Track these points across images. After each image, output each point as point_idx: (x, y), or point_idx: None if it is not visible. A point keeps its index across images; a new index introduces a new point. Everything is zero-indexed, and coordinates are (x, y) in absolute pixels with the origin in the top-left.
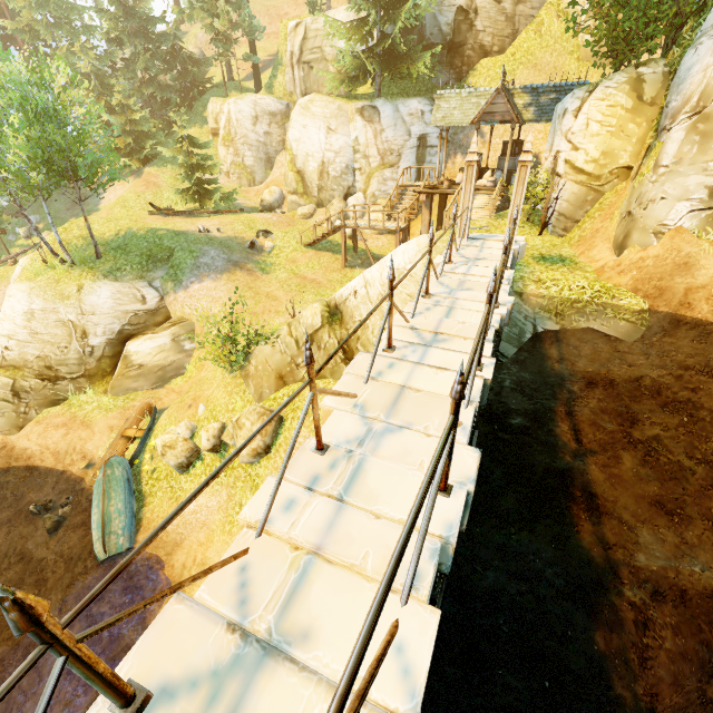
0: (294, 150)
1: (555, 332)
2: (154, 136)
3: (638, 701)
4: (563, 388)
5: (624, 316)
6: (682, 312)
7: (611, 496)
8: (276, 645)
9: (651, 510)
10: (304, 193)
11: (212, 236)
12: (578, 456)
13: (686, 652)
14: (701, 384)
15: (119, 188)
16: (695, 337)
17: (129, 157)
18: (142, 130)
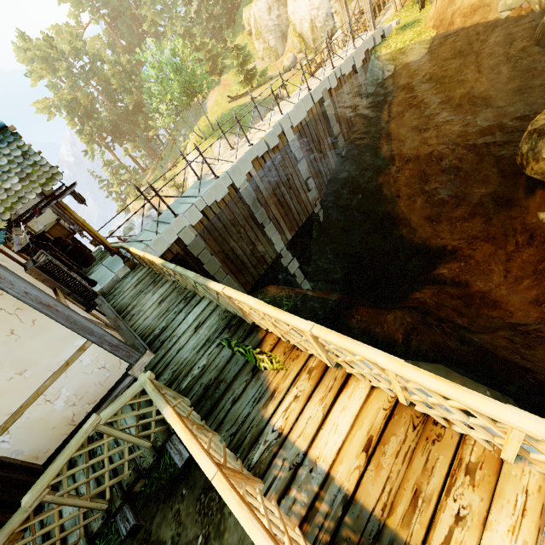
0: (293, 21)
1: (392, 71)
2: (220, 55)
3: (392, 194)
4: (390, 97)
5: (423, 46)
6: (449, 29)
7: (397, 132)
8: (250, 140)
9: (412, 132)
10: (306, 49)
11: (257, 100)
12: (388, 122)
13: (413, 175)
14: (449, 66)
15: (213, 96)
16: (453, 40)
17: (212, 75)
18: (214, 54)
